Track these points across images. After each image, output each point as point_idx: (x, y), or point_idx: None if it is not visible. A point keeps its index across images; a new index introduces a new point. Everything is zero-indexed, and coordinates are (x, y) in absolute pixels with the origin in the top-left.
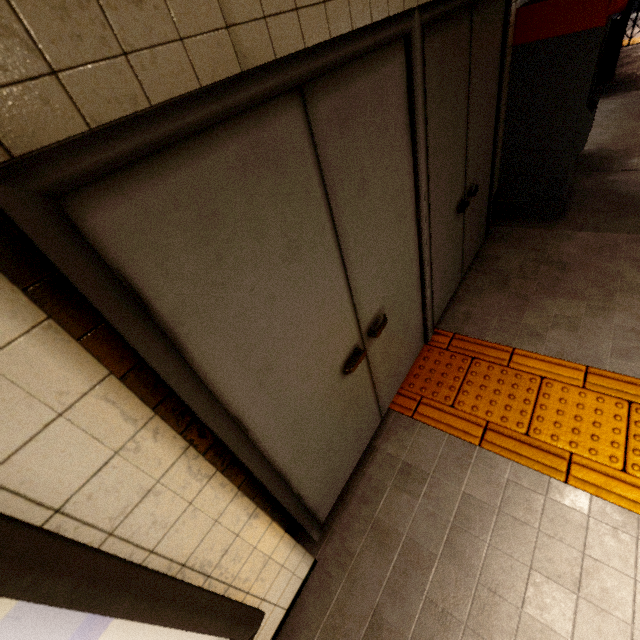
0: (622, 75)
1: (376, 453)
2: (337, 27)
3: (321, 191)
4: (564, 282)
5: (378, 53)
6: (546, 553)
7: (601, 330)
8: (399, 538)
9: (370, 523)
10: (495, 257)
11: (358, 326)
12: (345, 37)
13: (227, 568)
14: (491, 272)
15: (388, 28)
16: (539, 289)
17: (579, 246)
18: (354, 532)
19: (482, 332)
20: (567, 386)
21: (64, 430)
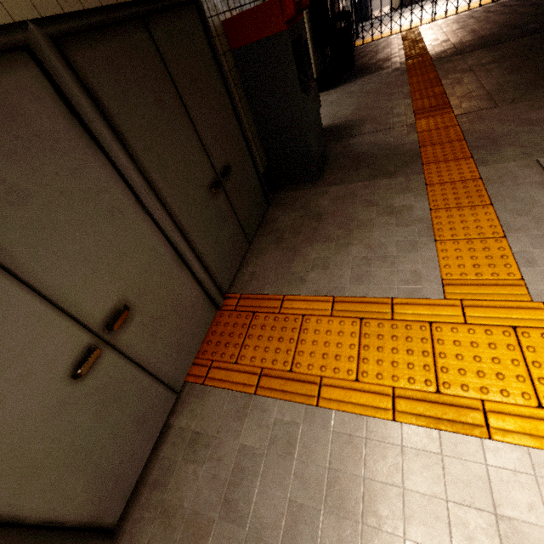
0: (359, 65)
1: (170, 431)
2: None
3: None
4: (320, 230)
5: None
6: (301, 479)
7: (344, 263)
8: (184, 514)
9: (159, 508)
10: (274, 219)
11: (84, 326)
12: None
13: None
14: (271, 233)
15: None
16: (304, 239)
17: (331, 198)
18: (144, 524)
19: (262, 287)
20: (320, 318)
21: None
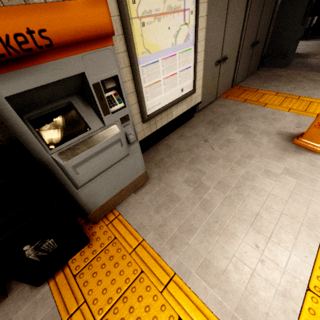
0: None
1: (213, 103)
2: None
3: (227, 5)
4: (279, 79)
5: None
6: (255, 114)
7: (285, 87)
8: (218, 112)
9: (211, 111)
10: (259, 74)
11: (221, 54)
12: None
13: (197, 67)
14: (256, 76)
15: None
16: (270, 80)
17: (287, 73)
18: (206, 112)
19: (250, 86)
20: (271, 95)
21: (203, 5)
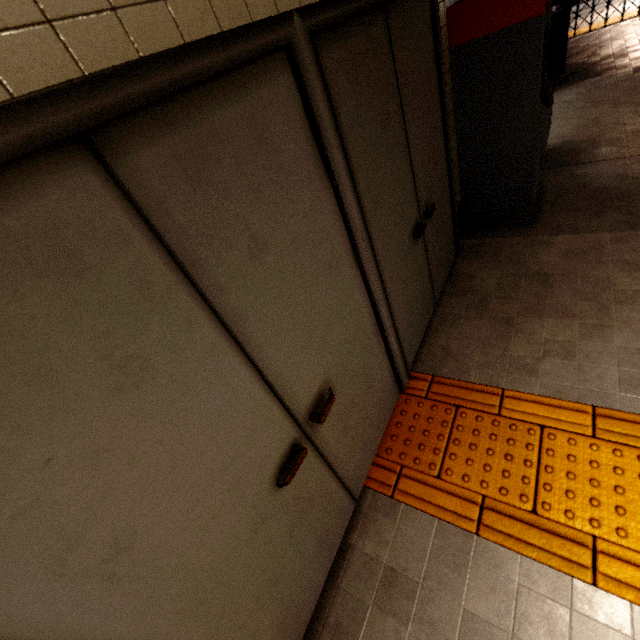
0: (573, 65)
1: (352, 554)
2: (153, 44)
3: (175, 273)
4: (549, 298)
5: (242, 73)
6: None
7: (602, 355)
8: None
9: None
10: (469, 275)
11: (291, 417)
12: (163, 56)
13: None
14: (467, 294)
15: (249, 39)
16: (522, 309)
17: (559, 252)
18: None
19: (464, 371)
20: (574, 436)
21: None
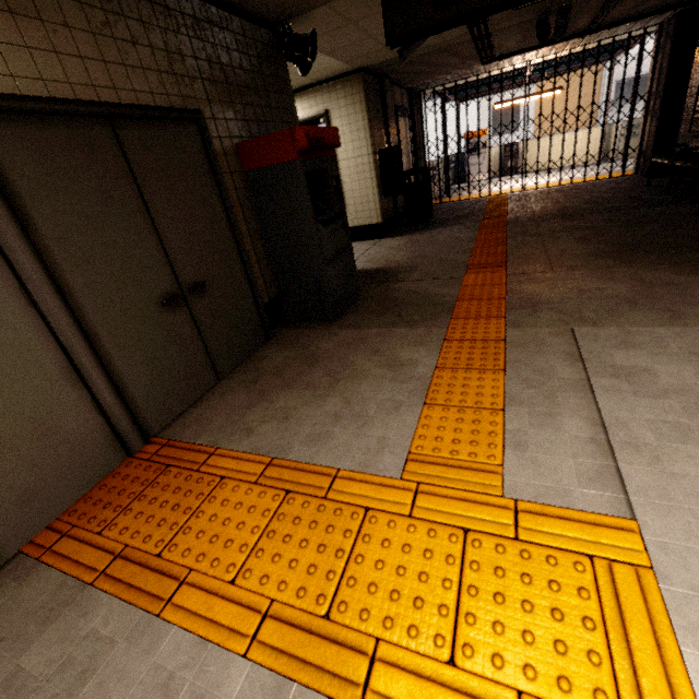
0: (437, 219)
1: None
2: None
3: None
4: (306, 374)
5: None
6: None
7: (308, 417)
8: None
9: None
10: (264, 357)
11: None
12: None
13: None
14: (251, 371)
15: None
16: (281, 383)
17: (337, 341)
18: None
19: (199, 434)
20: (241, 484)
21: None
